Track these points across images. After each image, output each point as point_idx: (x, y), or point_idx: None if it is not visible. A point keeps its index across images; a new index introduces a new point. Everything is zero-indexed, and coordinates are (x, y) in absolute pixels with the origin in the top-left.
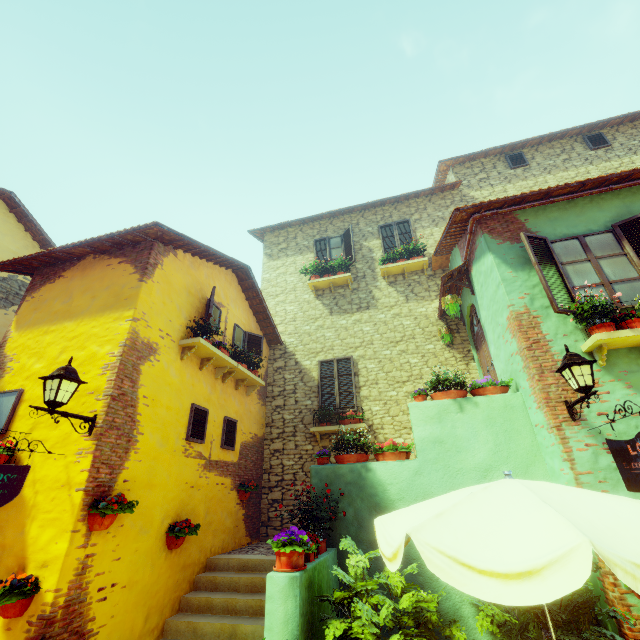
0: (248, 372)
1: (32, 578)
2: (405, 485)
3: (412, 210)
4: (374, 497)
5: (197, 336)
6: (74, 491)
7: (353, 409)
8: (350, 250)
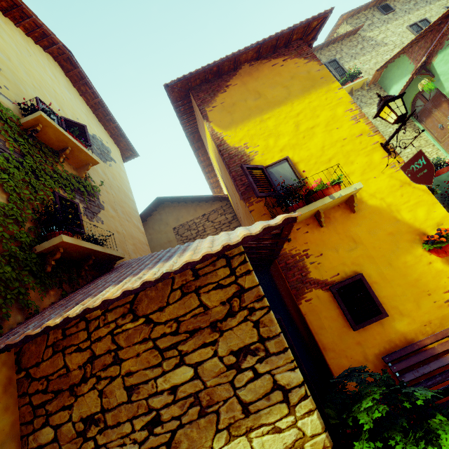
0: None
1: (447, 229)
2: None
3: (333, 53)
4: None
5: None
6: (415, 184)
7: None
8: None
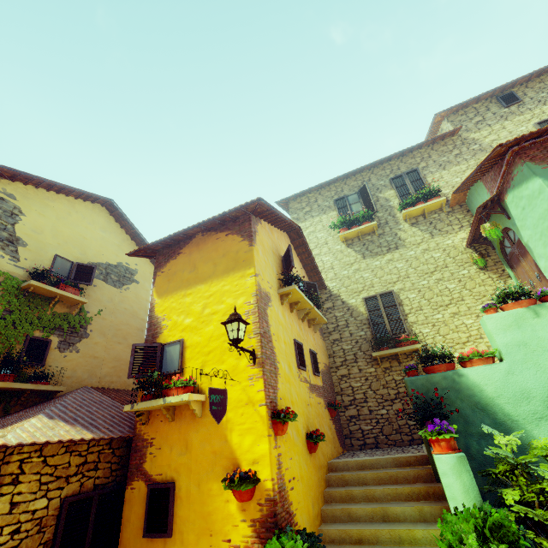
0: (318, 312)
1: (251, 471)
2: (500, 384)
3: (417, 160)
4: (473, 397)
5: (288, 285)
6: (258, 406)
7: (405, 334)
8: (370, 203)
